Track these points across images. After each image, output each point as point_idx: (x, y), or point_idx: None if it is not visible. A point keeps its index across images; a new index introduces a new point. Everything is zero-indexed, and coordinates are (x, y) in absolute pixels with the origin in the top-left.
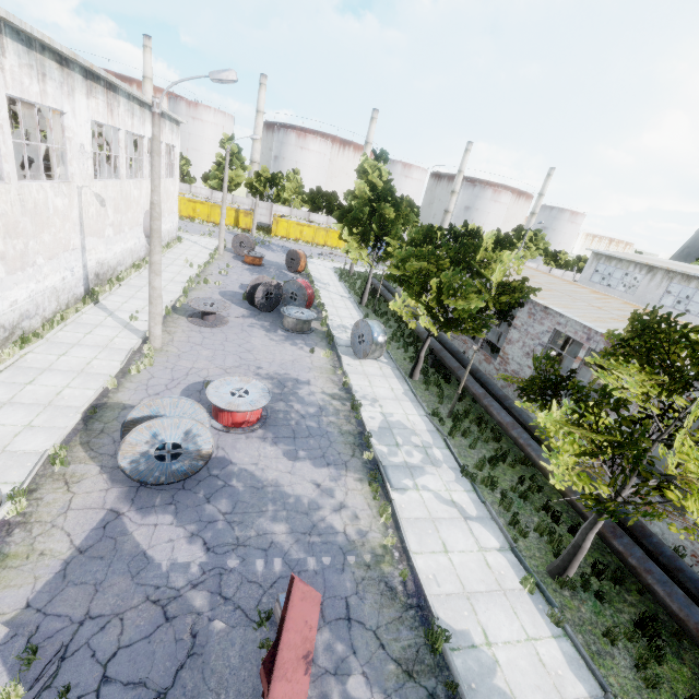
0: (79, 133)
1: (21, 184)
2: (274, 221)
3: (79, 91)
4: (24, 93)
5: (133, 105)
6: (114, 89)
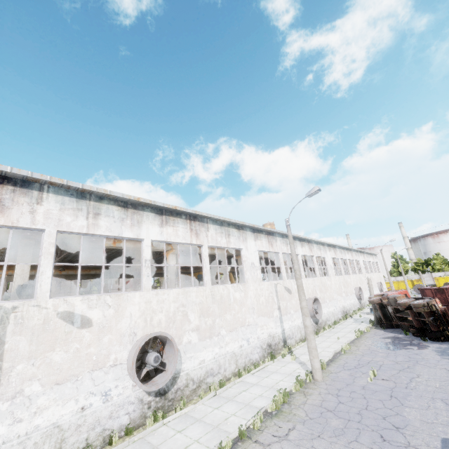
0: (361, 264)
1: (358, 274)
2: (435, 279)
3: (359, 255)
4: (355, 259)
5: (366, 254)
6: (363, 253)
